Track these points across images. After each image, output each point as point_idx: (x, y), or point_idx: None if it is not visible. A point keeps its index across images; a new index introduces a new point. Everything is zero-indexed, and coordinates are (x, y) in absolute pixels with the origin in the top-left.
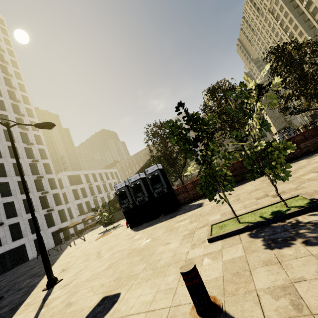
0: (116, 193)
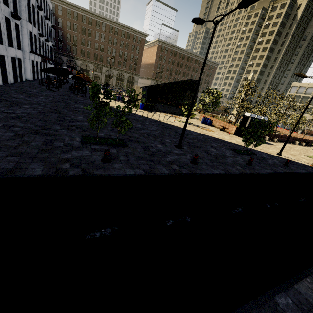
0: (252, 119)
